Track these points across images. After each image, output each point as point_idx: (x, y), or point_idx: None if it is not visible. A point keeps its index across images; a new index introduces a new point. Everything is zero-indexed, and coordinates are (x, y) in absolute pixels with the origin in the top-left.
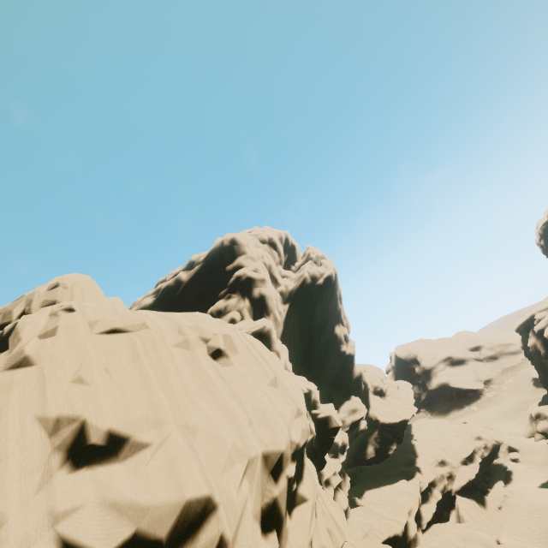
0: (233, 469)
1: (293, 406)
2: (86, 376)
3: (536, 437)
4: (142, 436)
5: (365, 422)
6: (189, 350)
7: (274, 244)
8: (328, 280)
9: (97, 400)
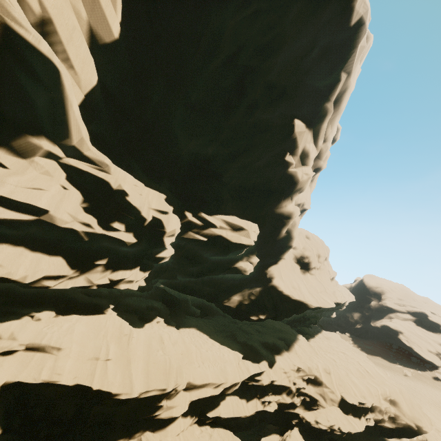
0: None
1: None
2: None
3: None
4: None
5: (249, 265)
6: None
7: None
8: (337, 1)
9: None
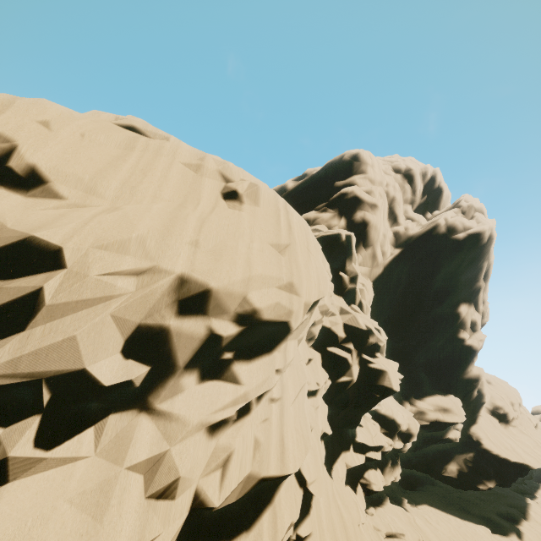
0: (118, 256)
1: (284, 275)
2: (54, 124)
3: None
4: (61, 187)
5: (457, 433)
6: (196, 174)
7: (411, 177)
8: (473, 238)
9: (45, 141)
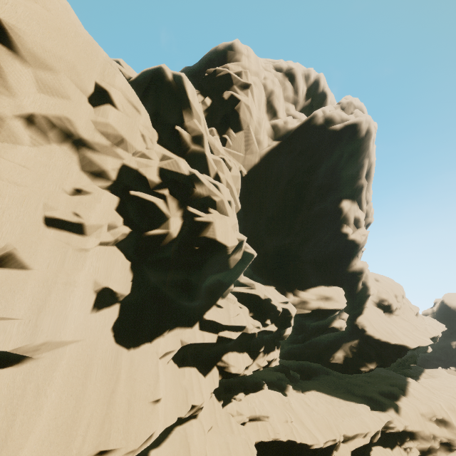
0: None
1: None
2: None
3: None
4: None
5: (343, 322)
6: None
7: (292, 75)
8: (350, 129)
9: None
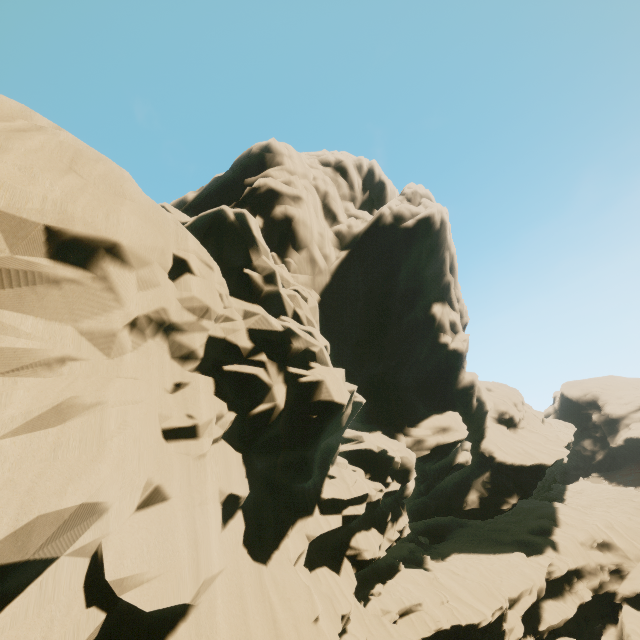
0: None
1: None
2: None
3: None
4: None
5: (467, 454)
6: None
7: (343, 169)
8: (424, 223)
9: None
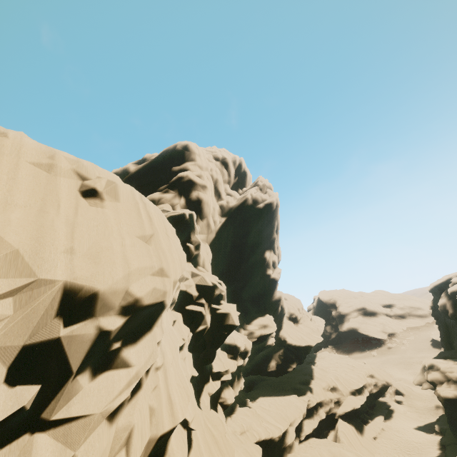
0: None
1: (155, 263)
2: None
3: (423, 386)
4: None
5: (273, 339)
6: (49, 174)
7: (226, 164)
8: (268, 206)
9: None
